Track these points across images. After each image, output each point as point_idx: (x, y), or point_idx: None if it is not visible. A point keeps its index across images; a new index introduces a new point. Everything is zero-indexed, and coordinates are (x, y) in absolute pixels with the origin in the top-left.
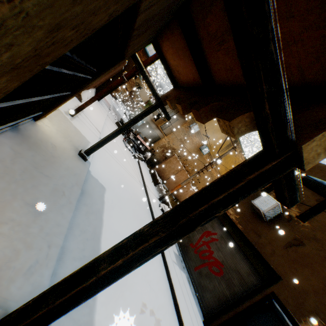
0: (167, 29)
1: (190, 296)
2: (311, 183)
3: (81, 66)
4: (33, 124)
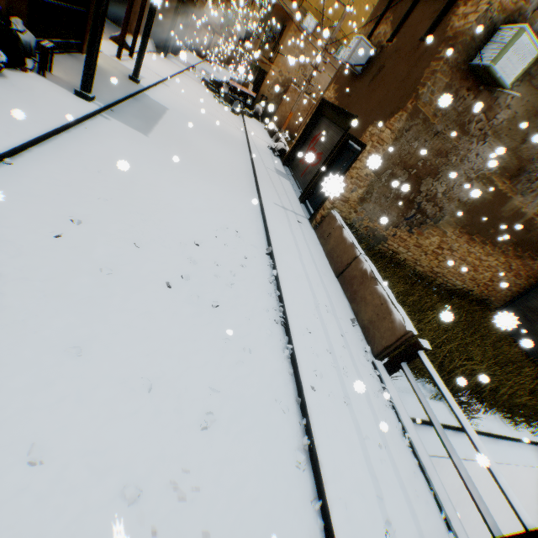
0: None
1: (286, 187)
2: None
3: None
4: (82, 55)
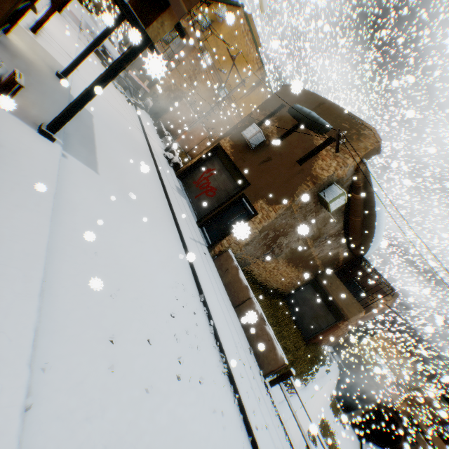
0: None
1: (187, 209)
2: (295, 111)
3: None
4: (7, 38)
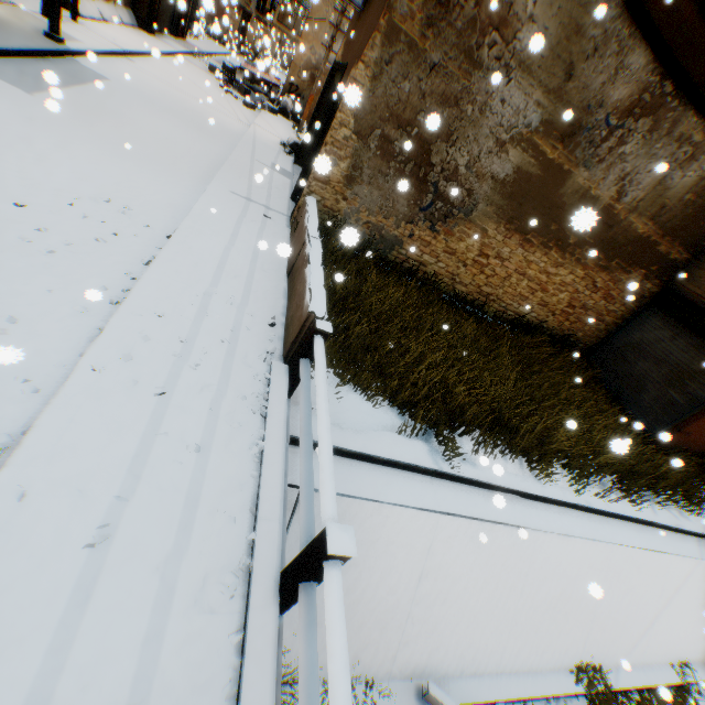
0: None
1: (278, 183)
2: None
3: None
4: None
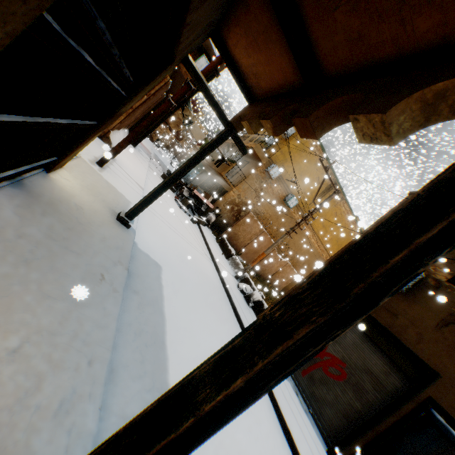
0: (236, 4)
1: (303, 415)
2: None
3: (112, 57)
4: (45, 177)
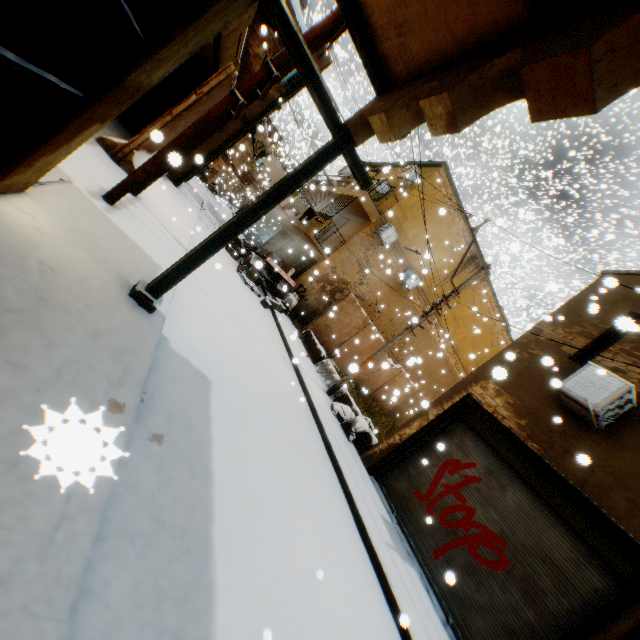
0: None
1: (440, 631)
2: None
3: None
4: None
